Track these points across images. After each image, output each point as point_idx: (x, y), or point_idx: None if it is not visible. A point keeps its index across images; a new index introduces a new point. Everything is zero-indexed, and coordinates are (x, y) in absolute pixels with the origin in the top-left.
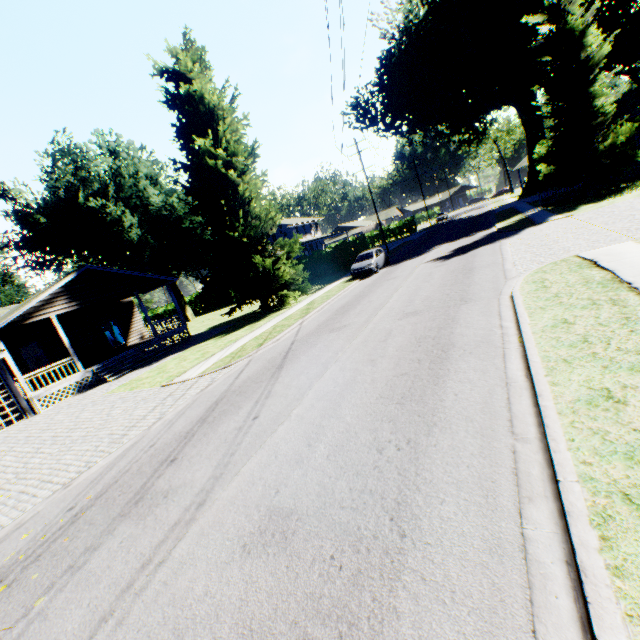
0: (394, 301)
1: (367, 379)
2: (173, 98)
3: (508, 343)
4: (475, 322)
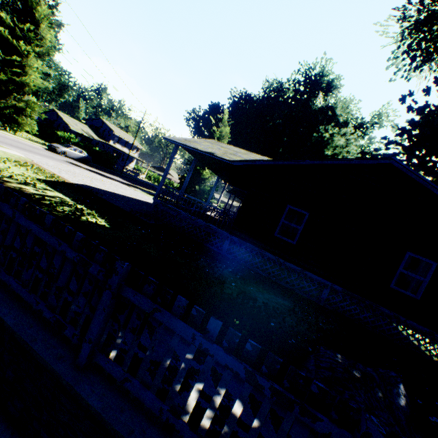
0: None
1: None
2: None
3: None
4: None
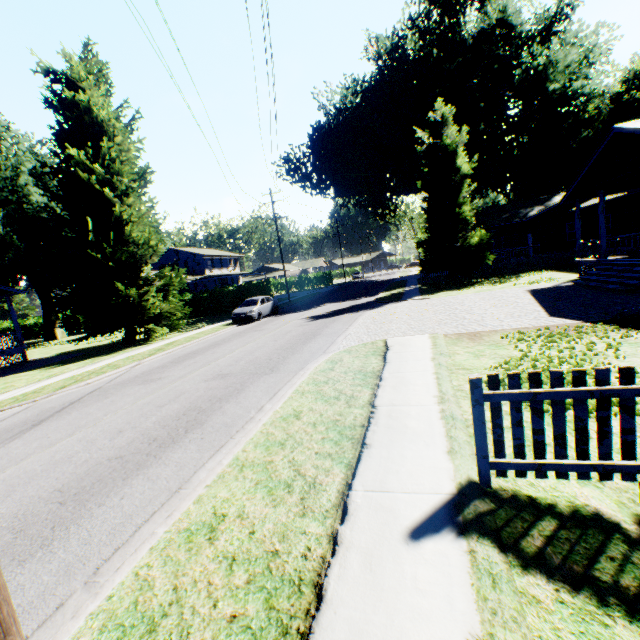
0: (229, 357)
1: (83, 458)
2: (60, 101)
3: (242, 431)
4: (251, 398)
